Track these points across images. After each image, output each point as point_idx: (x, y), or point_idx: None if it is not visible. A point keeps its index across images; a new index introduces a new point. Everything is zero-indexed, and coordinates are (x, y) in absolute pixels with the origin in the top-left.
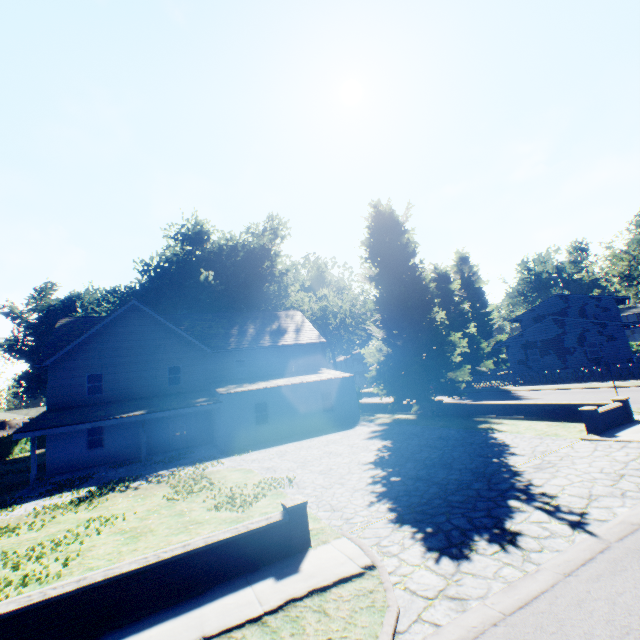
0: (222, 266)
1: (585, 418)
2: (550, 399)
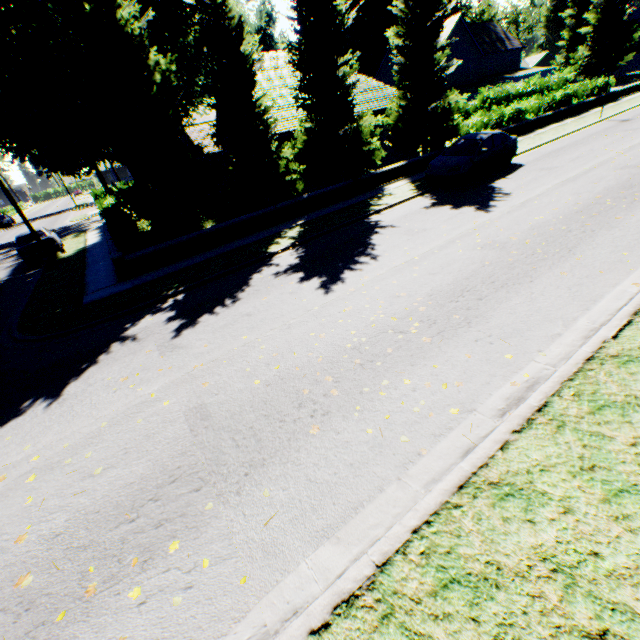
0: None
1: None
2: None
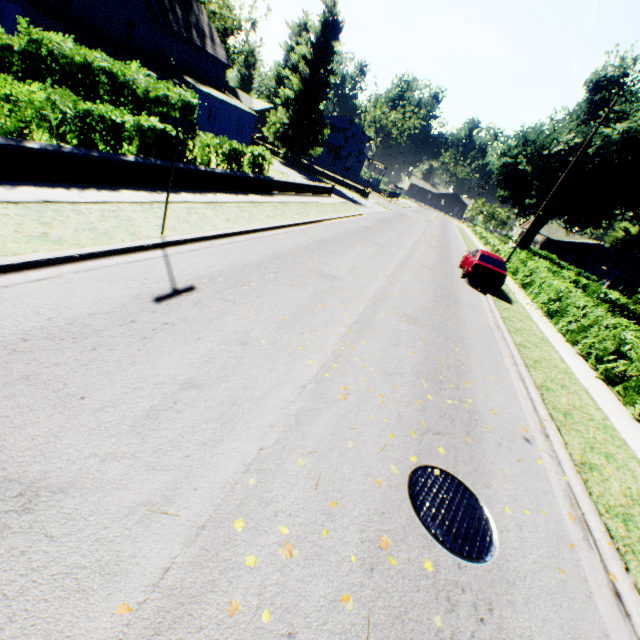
0: None
1: (363, 192)
2: None
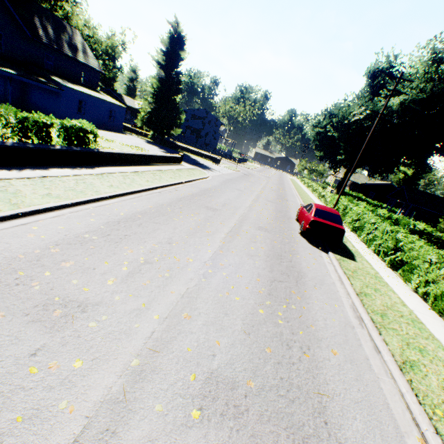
0: None
1: (214, 159)
2: None
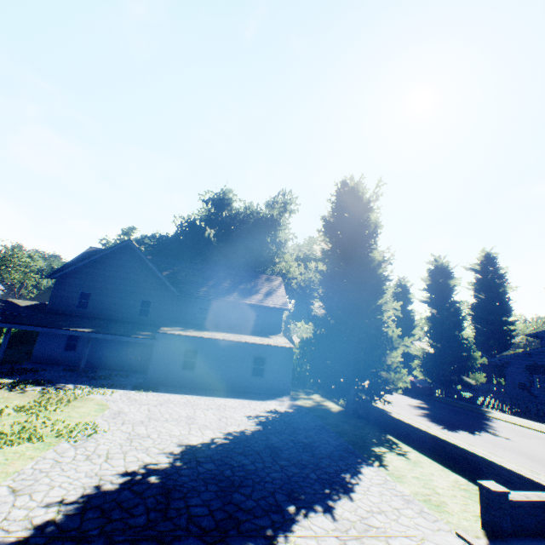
0: (234, 229)
1: (483, 500)
2: (520, 445)
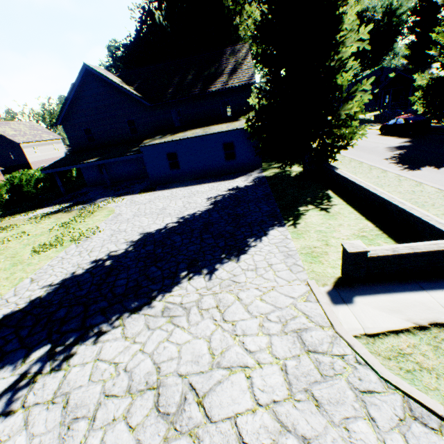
0: None
1: (343, 258)
2: None
